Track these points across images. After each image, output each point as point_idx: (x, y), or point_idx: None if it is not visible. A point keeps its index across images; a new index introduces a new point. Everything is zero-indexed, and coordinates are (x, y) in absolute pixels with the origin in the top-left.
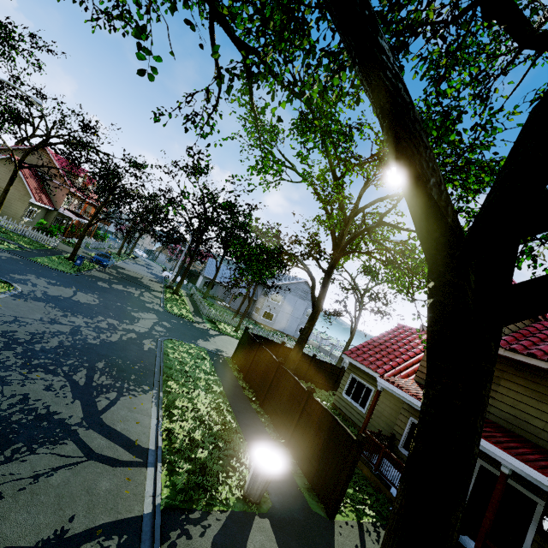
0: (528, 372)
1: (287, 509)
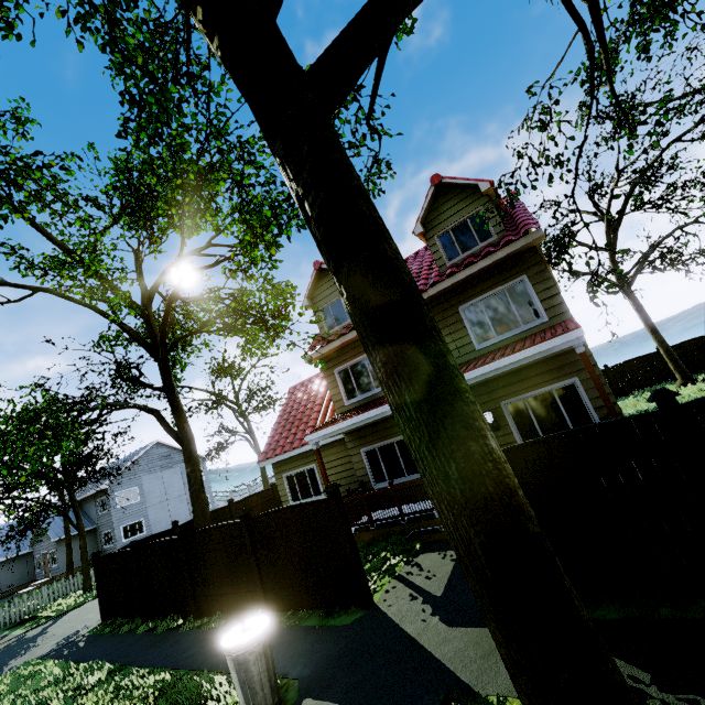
0: None
1: (320, 659)
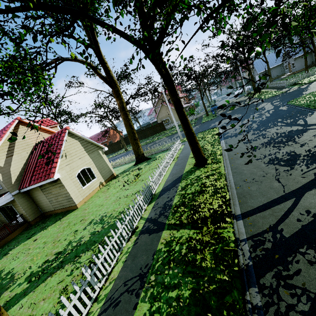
0: None
1: None
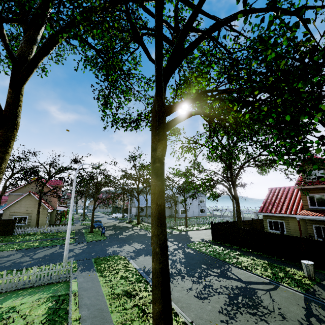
0: None
1: (321, 276)
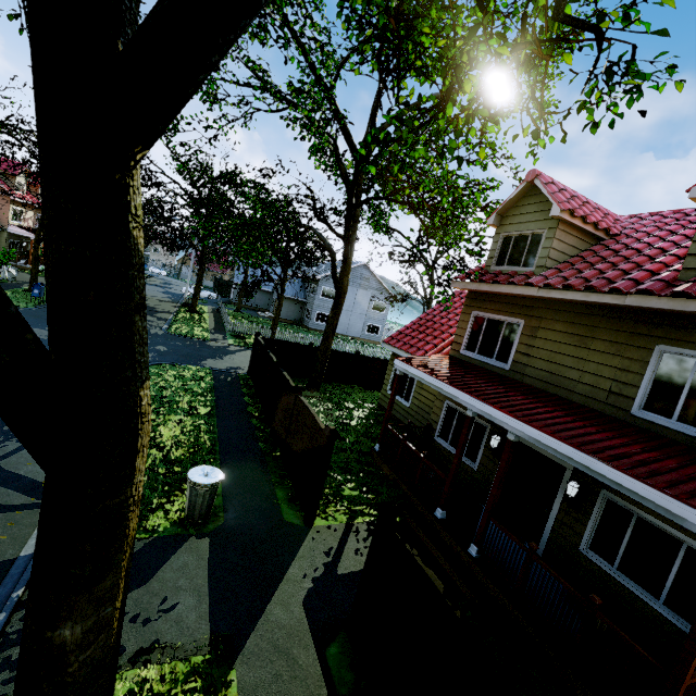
0: (568, 311)
1: (245, 524)
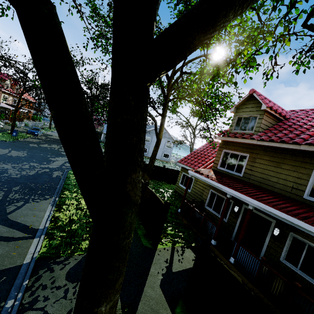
0: (271, 151)
1: None
